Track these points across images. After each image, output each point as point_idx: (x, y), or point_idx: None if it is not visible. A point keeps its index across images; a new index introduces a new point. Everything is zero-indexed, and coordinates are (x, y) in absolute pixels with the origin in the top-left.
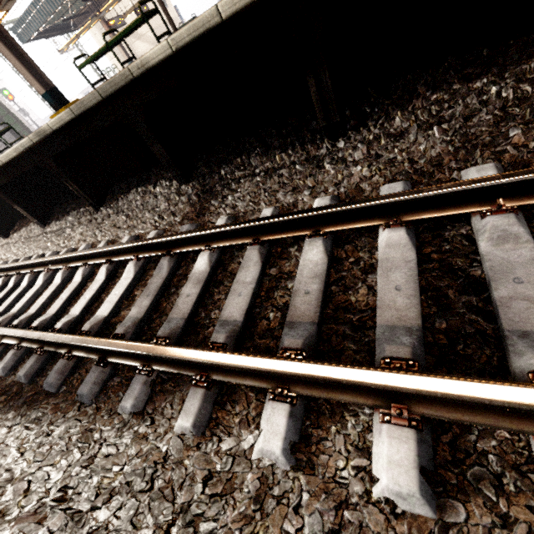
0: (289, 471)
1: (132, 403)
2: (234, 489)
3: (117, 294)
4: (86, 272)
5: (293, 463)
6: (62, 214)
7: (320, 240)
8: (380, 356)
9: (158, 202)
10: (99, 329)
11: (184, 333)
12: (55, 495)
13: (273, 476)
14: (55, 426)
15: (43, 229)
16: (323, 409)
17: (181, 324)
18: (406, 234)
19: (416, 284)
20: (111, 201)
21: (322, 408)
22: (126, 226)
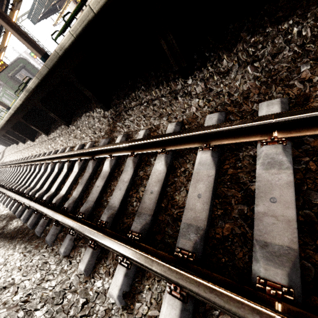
0: (121, 308)
1: (63, 250)
2: (94, 313)
3: (69, 181)
4: (60, 166)
5: (123, 304)
6: (55, 128)
7: (163, 156)
8: (177, 245)
9: (95, 122)
10: (60, 202)
11: (94, 209)
12: (23, 298)
13: (111, 310)
14: (34, 257)
15: (47, 137)
16: (145, 272)
17: (92, 205)
18: (211, 156)
19: (210, 195)
20: (74, 121)
21: (145, 271)
22: (80, 137)
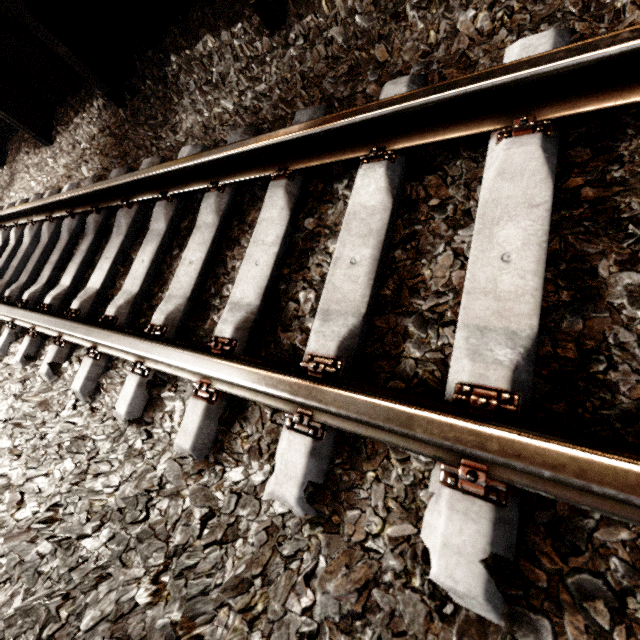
0: None
1: None
2: None
3: None
4: None
5: None
6: None
7: (1, 232)
8: None
9: None
10: None
11: None
12: None
13: None
14: None
15: None
16: None
17: None
18: (14, 232)
19: (5, 259)
20: None
21: None
22: None
